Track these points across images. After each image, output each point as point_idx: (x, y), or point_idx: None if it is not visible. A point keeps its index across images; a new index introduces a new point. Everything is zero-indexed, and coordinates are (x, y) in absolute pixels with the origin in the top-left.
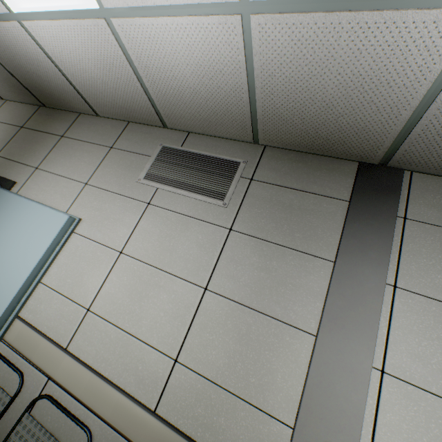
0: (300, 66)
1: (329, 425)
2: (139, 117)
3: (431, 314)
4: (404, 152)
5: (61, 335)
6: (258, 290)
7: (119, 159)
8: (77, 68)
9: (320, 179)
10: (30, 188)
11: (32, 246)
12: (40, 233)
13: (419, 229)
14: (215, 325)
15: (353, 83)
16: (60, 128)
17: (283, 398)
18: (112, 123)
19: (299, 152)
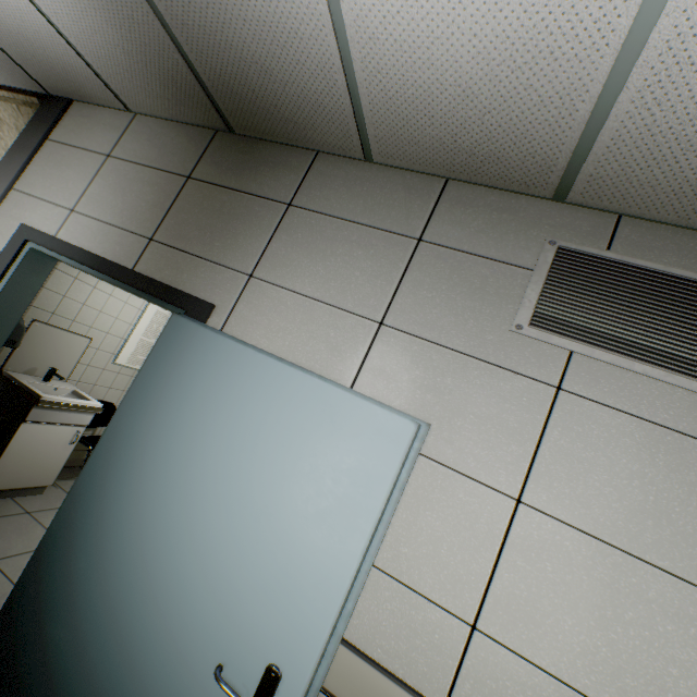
0: None
1: None
2: (494, 172)
3: None
4: None
5: (421, 674)
6: None
7: (447, 271)
8: (408, 57)
9: None
10: (248, 322)
11: (339, 486)
12: (349, 454)
13: None
14: None
15: None
16: (278, 185)
17: None
18: (405, 181)
19: None
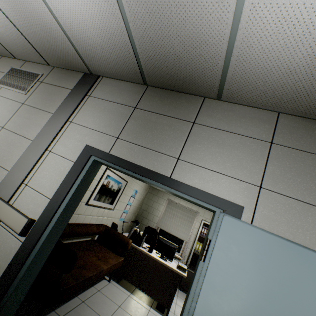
0: (24, 21)
1: (21, 168)
2: (2, 52)
3: (77, 131)
4: (90, 65)
5: None
6: (22, 127)
7: None
8: None
9: (68, 81)
10: None
11: None
12: None
13: (92, 100)
14: (0, 141)
15: (43, 29)
16: None
17: (12, 163)
18: None
19: (66, 69)
